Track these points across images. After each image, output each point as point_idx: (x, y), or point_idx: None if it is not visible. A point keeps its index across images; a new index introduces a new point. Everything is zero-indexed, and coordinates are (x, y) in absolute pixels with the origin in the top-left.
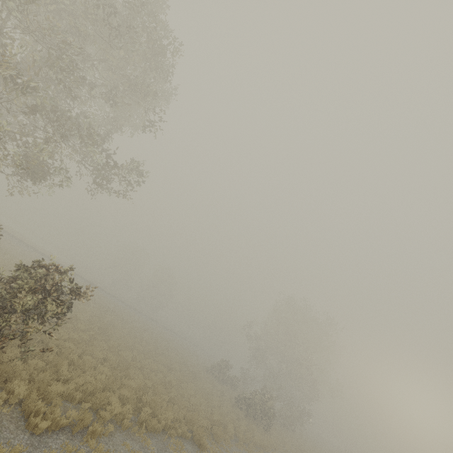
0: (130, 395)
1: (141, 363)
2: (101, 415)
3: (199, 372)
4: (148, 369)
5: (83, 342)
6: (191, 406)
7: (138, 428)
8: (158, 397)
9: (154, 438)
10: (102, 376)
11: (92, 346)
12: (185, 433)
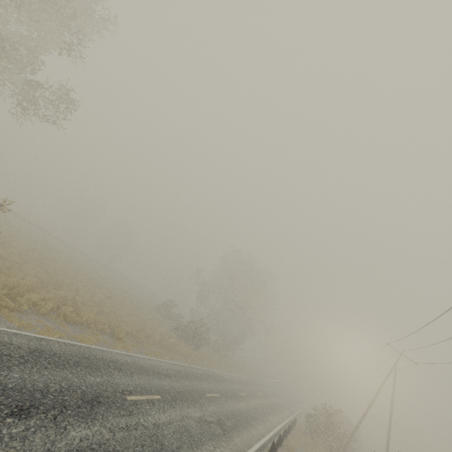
0: (53, 296)
1: (78, 288)
2: (18, 300)
3: (144, 308)
4: (85, 292)
5: (12, 260)
6: (121, 320)
7: (56, 316)
8: (86, 306)
9: (72, 326)
10: (26, 282)
11: (23, 266)
12: (105, 329)
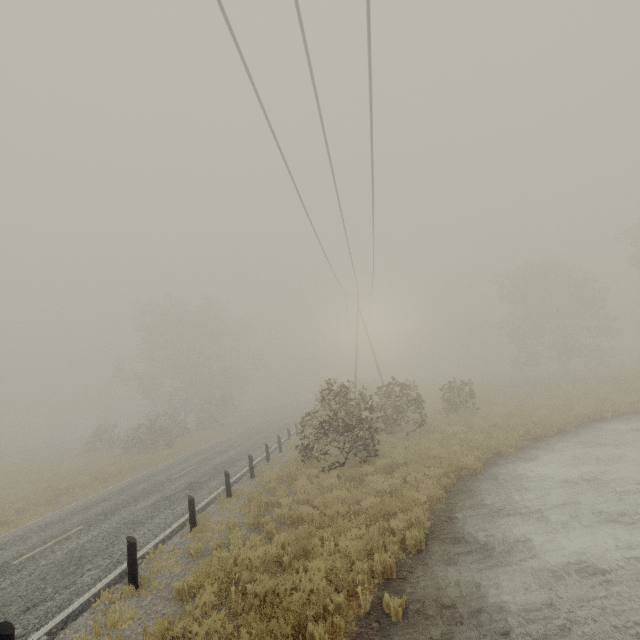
0: None
1: None
2: None
3: (63, 463)
4: None
5: None
6: (4, 505)
7: None
8: None
9: None
10: None
11: None
12: None
